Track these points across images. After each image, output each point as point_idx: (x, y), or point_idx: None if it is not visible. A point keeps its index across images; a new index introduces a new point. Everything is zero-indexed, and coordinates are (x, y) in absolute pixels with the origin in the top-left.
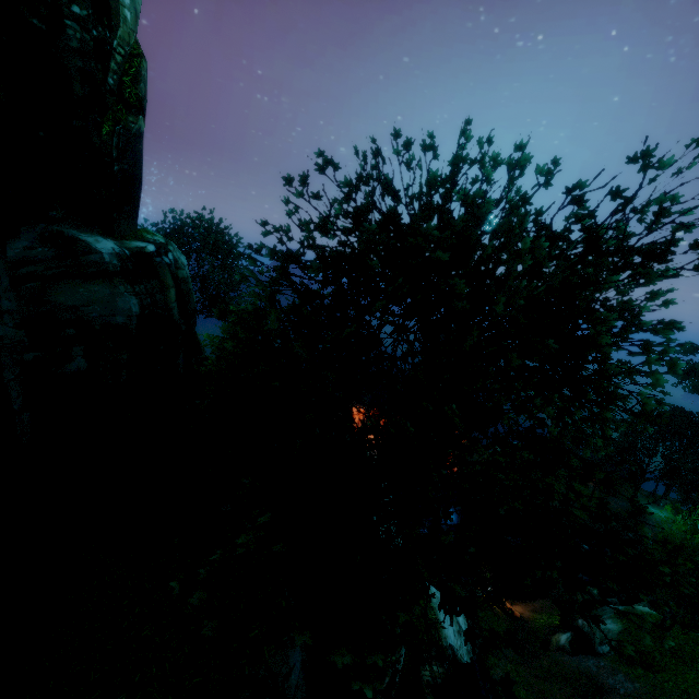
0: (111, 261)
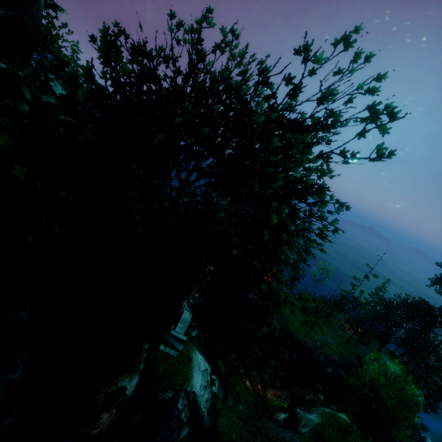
0: None
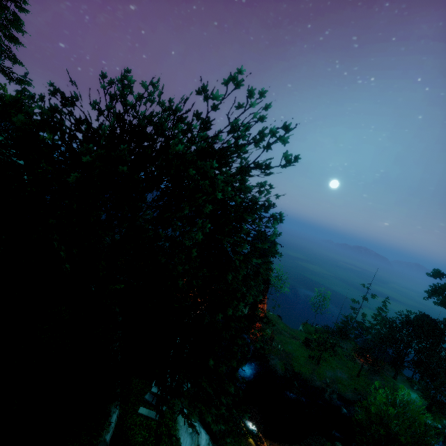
0: None
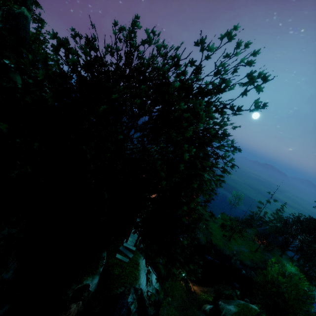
0: None
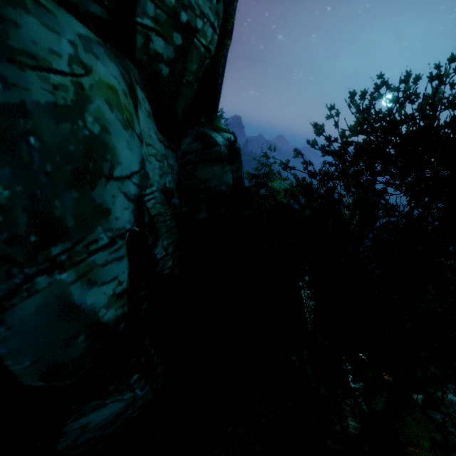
0: (224, 150)
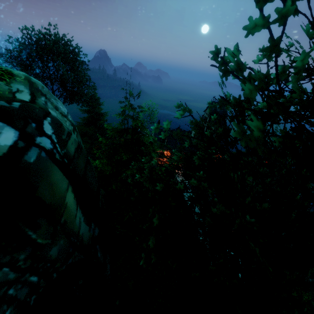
0: None
